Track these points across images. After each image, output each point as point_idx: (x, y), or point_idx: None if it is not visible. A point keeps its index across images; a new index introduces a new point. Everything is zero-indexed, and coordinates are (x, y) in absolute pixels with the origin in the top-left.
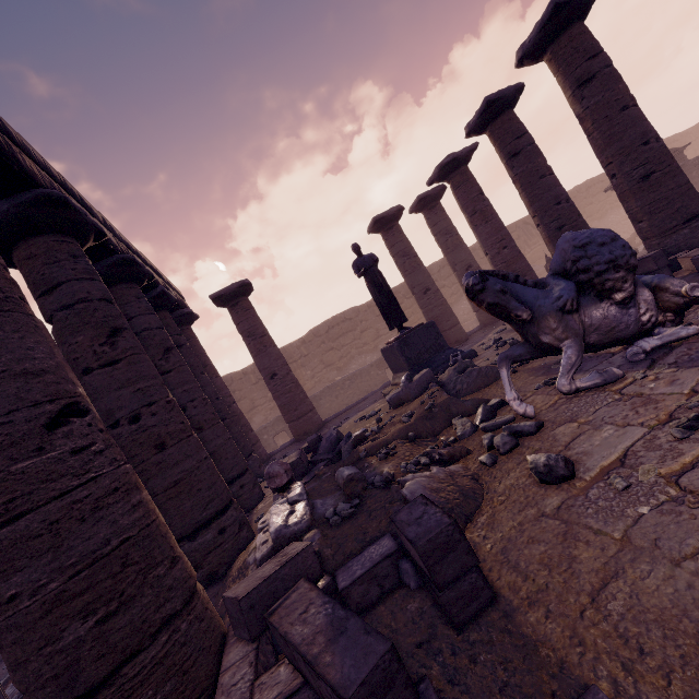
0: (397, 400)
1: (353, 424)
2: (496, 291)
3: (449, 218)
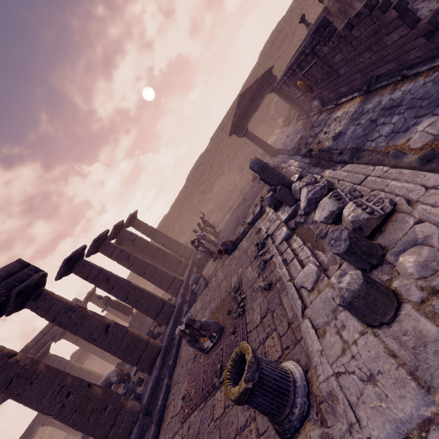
0: None
1: None
2: None
3: (143, 227)
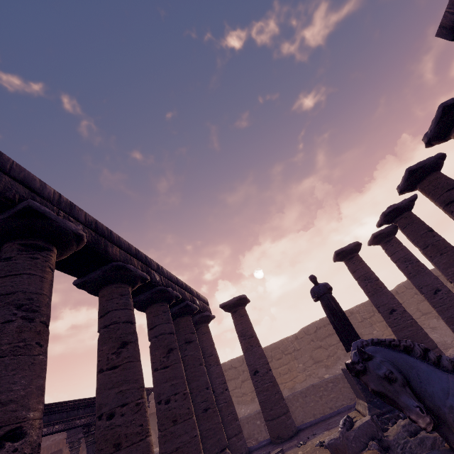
0: (334, 448)
1: (313, 447)
2: (379, 376)
3: (406, 249)
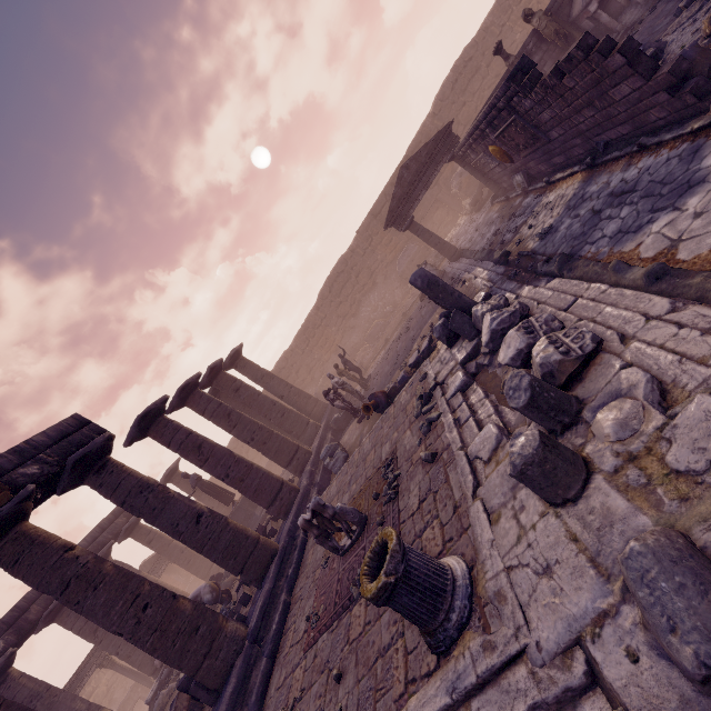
0: None
1: None
2: None
3: (251, 369)
